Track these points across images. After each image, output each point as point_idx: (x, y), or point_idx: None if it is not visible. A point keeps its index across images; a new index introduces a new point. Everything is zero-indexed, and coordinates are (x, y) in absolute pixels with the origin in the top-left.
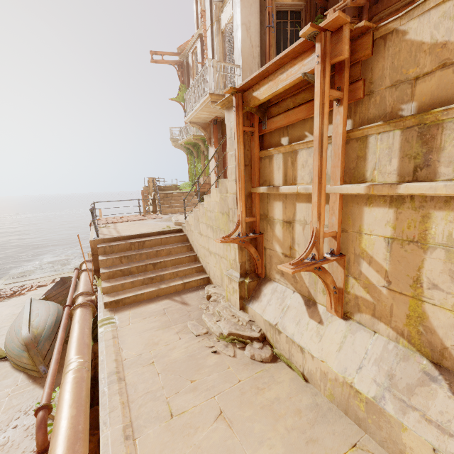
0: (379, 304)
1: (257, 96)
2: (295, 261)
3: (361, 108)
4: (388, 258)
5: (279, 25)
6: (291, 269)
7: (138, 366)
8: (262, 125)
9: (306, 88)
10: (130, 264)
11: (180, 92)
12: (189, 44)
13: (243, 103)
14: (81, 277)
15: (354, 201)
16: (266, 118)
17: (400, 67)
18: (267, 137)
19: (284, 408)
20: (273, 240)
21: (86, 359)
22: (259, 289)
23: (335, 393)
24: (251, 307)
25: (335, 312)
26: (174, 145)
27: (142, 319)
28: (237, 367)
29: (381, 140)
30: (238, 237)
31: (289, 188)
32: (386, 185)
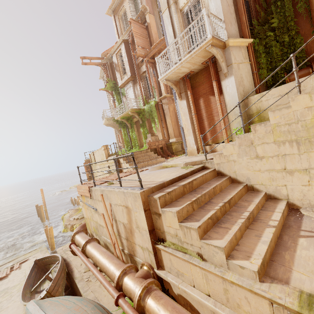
0: None
1: None
2: None
3: None
4: None
5: None
6: None
7: None
8: None
9: None
10: (205, 208)
11: (107, 84)
12: (113, 49)
13: None
14: (91, 249)
15: None
16: None
17: None
18: None
19: None
20: None
21: None
22: None
23: None
24: None
25: None
26: (105, 124)
27: None
28: None
29: None
30: None
31: None
32: None
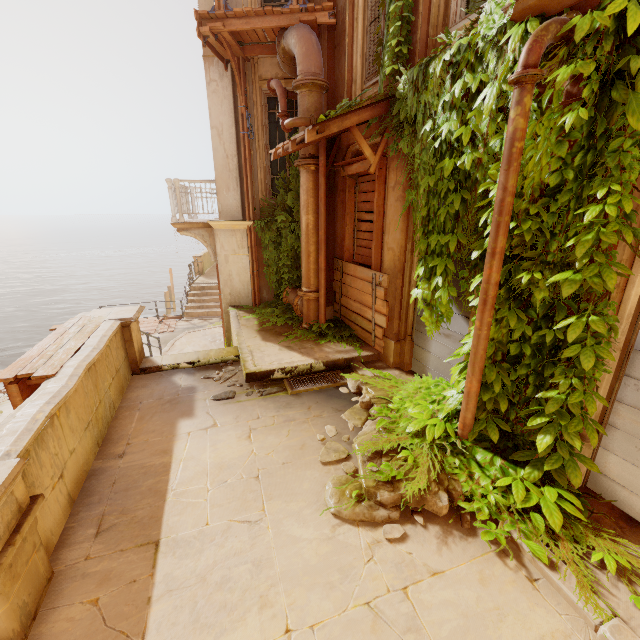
0: None
1: None
2: None
3: None
4: None
5: (273, 118)
6: None
7: None
8: None
9: None
10: None
11: None
12: None
13: None
14: None
15: None
16: None
17: None
18: None
19: None
20: None
21: None
22: None
23: None
24: None
25: None
26: None
27: None
28: None
29: None
30: None
31: None
32: None
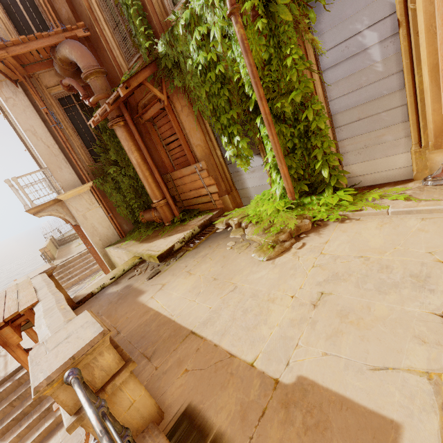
0: None
1: None
2: None
3: None
4: None
5: (68, 111)
6: None
7: None
8: None
9: None
10: (23, 404)
11: None
12: None
13: None
14: None
15: None
16: None
17: None
18: None
19: None
20: None
21: None
22: None
23: None
24: None
25: None
26: None
27: None
28: None
29: None
30: None
31: None
32: None
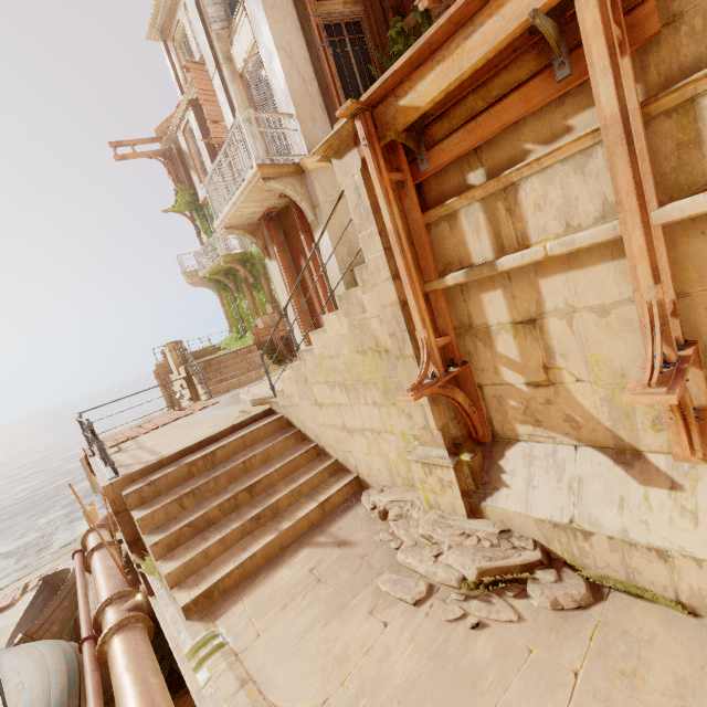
0: None
1: (410, 103)
2: (653, 376)
3: (658, 55)
4: None
5: (333, 47)
6: (665, 394)
7: None
8: (420, 163)
9: (509, 62)
10: (202, 505)
11: (179, 197)
12: (175, 119)
13: (377, 129)
14: (94, 564)
15: (691, 231)
16: (424, 148)
17: None
18: (430, 185)
19: None
20: (497, 365)
21: None
22: (492, 465)
23: None
24: (494, 505)
25: (698, 457)
26: (190, 282)
27: (280, 611)
28: (544, 640)
29: None
30: (435, 379)
31: (523, 255)
32: None
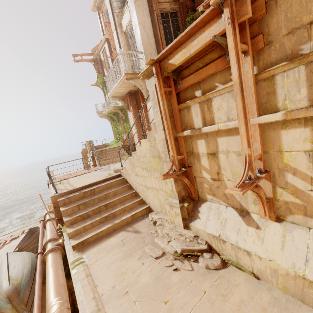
0: (310, 205)
1: (172, 62)
2: (239, 184)
3: (263, 56)
4: (311, 167)
5: (164, 23)
6: (240, 191)
7: (115, 299)
8: (178, 85)
9: (211, 50)
10: (86, 209)
11: (98, 79)
12: (99, 46)
13: (161, 70)
14: (47, 226)
15: (270, 127)
16: (180, 79)
17: (294, 18)
18: (182, 94)
19: (251, 310)
20: (201, 169)
21: (65, 298)
22: (196, 209)
23: (289, 285)
24: (193, 225)
25: (268, 217)
26: (99, 116)
27: (107, 253)
28: (198, 279)
29: (287, 76)
30: (174, 172)
31: (211, 127)
32: (303, 109)
